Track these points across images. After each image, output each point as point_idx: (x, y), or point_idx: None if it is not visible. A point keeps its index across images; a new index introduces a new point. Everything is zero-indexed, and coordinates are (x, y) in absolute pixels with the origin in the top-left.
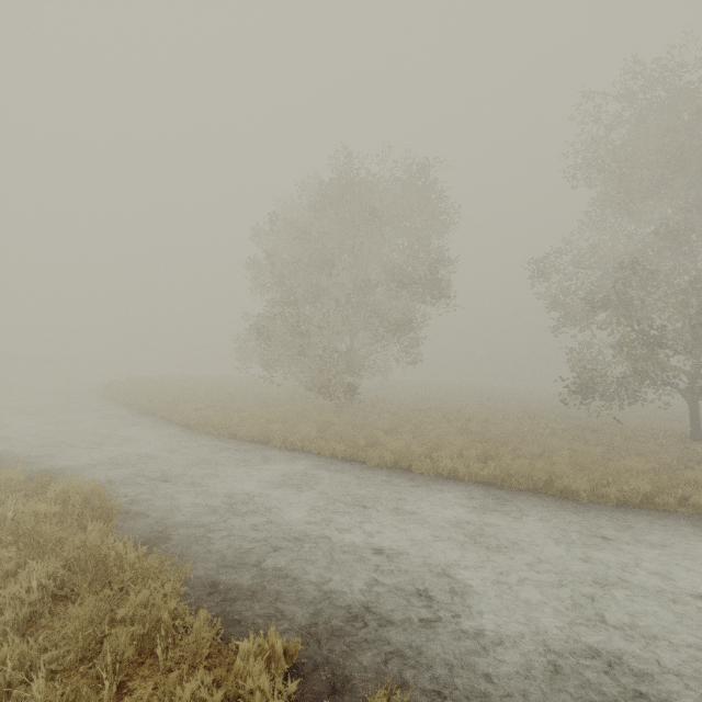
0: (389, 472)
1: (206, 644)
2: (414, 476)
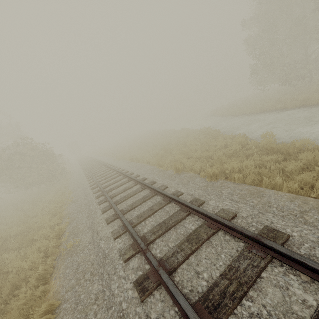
0: (296, 108)
1: (222, 136)
2: (305, 107)
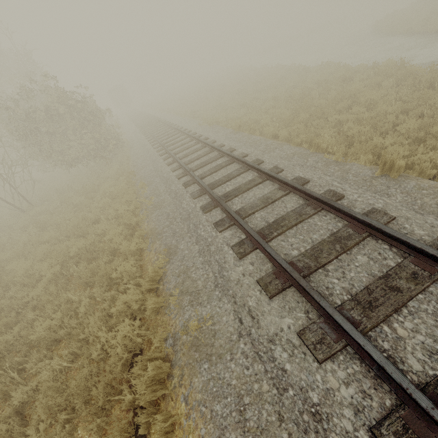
0: None
1: None
2: None
